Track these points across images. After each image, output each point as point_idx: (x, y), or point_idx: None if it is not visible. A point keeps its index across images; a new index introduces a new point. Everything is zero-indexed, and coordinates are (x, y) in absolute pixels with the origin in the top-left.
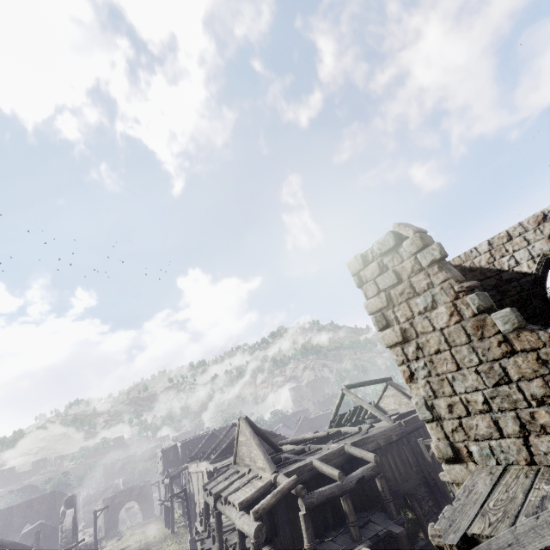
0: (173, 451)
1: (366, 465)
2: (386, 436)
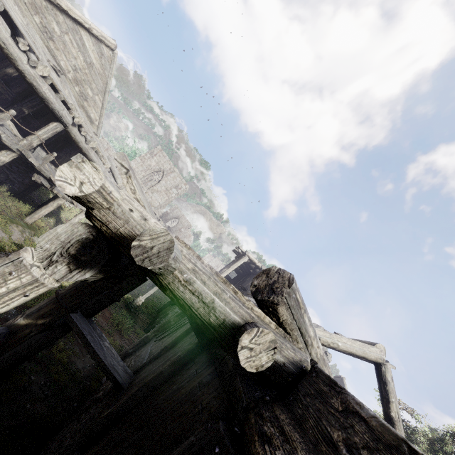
0: None
1: None
2: None
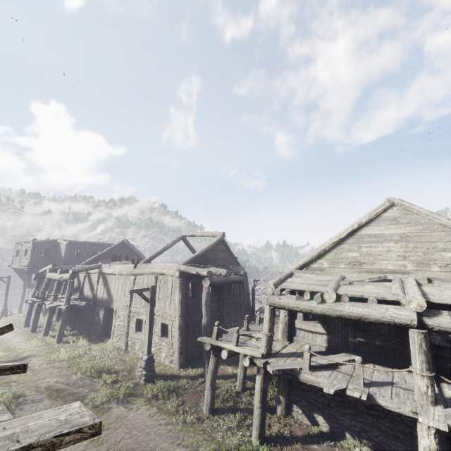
0: (49, 247)
1: None
2: None
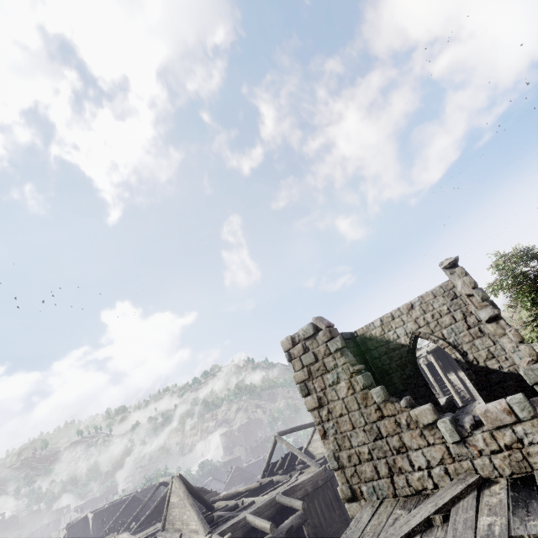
0: (81, 525)
1: (295, 513)
2: (313, 481)
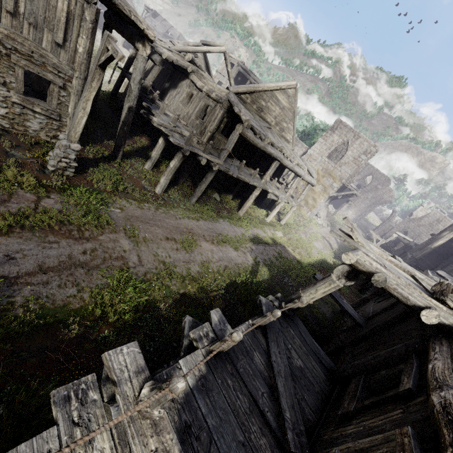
0: None
1: None
2: None
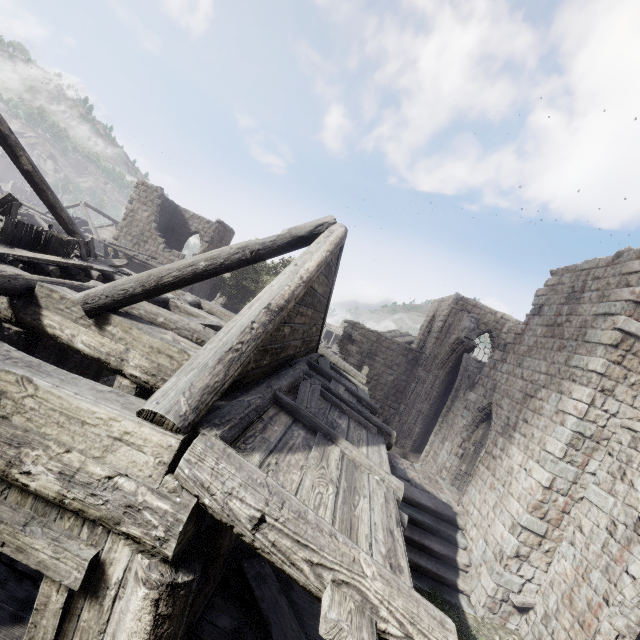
0: None
1: None
2: None
